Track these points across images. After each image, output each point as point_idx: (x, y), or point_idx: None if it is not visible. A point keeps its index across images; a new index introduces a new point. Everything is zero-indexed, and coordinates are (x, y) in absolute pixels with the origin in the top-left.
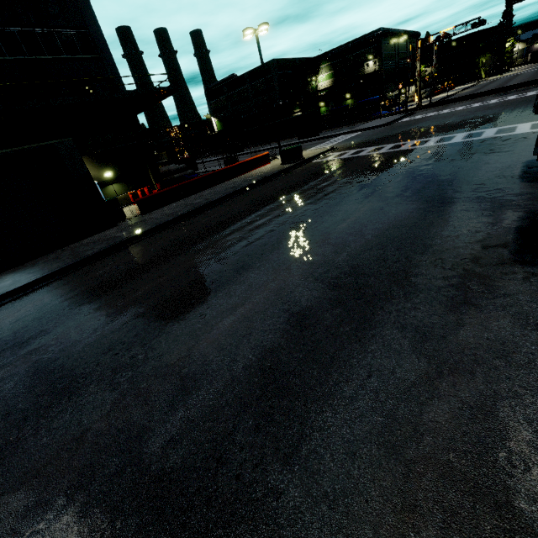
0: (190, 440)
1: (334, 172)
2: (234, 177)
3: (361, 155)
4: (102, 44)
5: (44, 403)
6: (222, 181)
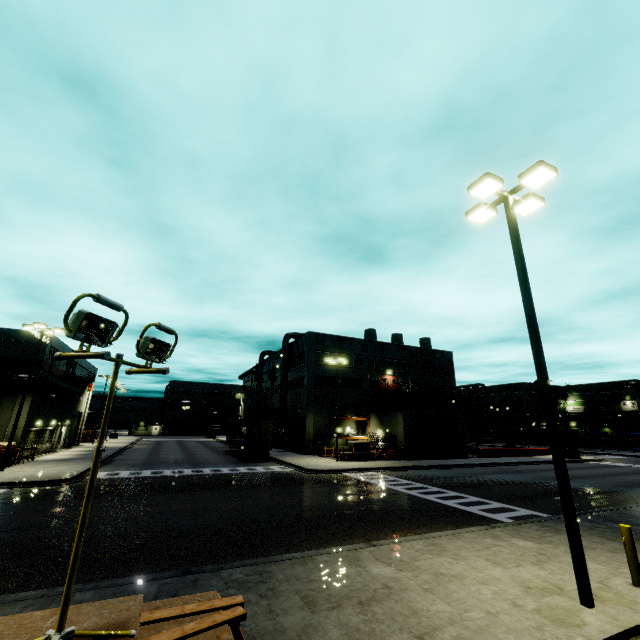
0: (601, 486)
1: (614, 468)
2: (525, 456)
3: (633, 466)
4: (452, 372)
5: (545, 480)
6: (518, 455)
